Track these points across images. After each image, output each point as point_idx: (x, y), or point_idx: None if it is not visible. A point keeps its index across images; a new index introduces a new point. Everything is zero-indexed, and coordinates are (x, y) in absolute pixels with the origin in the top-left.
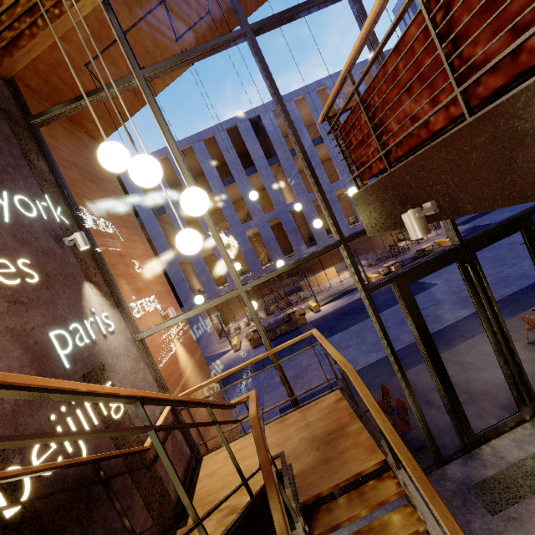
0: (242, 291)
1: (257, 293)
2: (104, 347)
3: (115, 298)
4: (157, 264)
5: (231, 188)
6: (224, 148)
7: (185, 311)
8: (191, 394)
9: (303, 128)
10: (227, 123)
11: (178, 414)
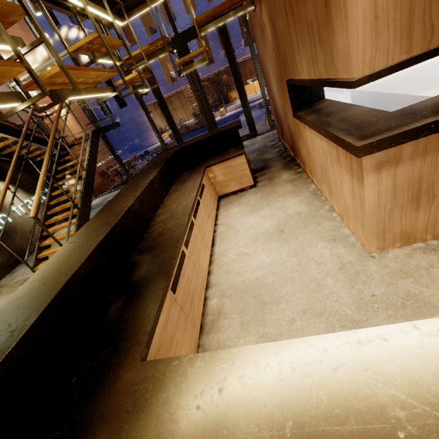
0: (54, 61)
1: (194, 102)
2: None
3: None
4: (41, 49)
5: None
6: None
7: None
8: (65, 129)
9: None
10: None
11: (41, 127)
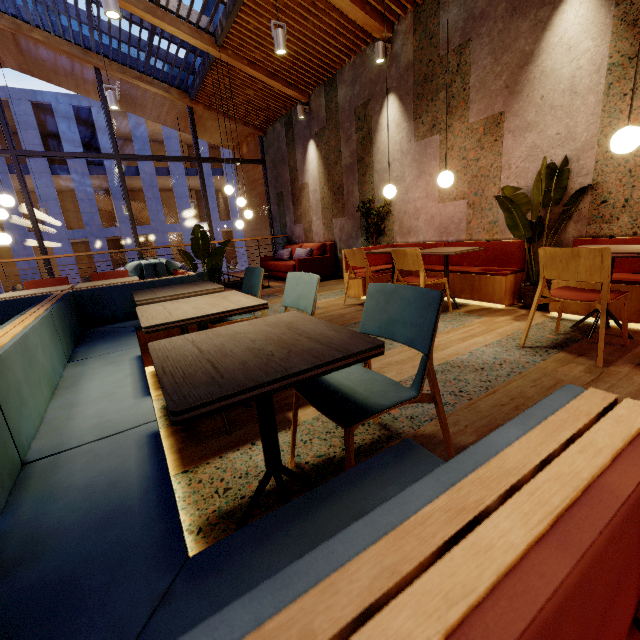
0: None
1: None
2: None
3: None
4: None
5: (26, 177)
6: (22, 124)
7: None
8: None
9: (148, 150)
10: (36, 94)
11: None
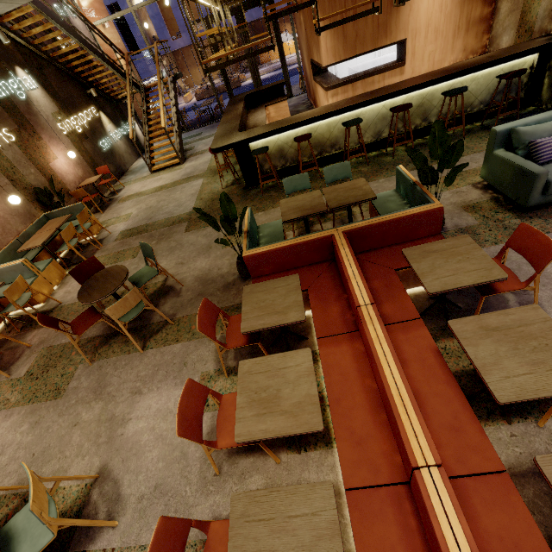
0: (132, 10)
1: None
2: (74, 22)
3: (73, 1)
4: None
5: None
6: None
7: (108, 17)
8: None
9: None
10: None
11: None
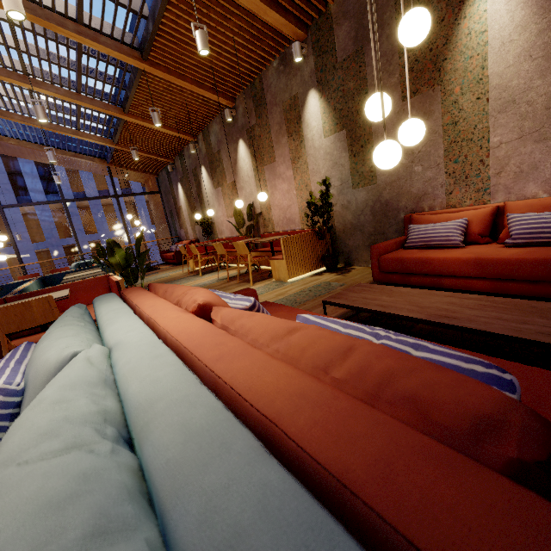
0: None
1: None
2: None
3: None
4: None
5: None
6: None
7: None
8: None
9: (92, 179)
10: None
11: None
